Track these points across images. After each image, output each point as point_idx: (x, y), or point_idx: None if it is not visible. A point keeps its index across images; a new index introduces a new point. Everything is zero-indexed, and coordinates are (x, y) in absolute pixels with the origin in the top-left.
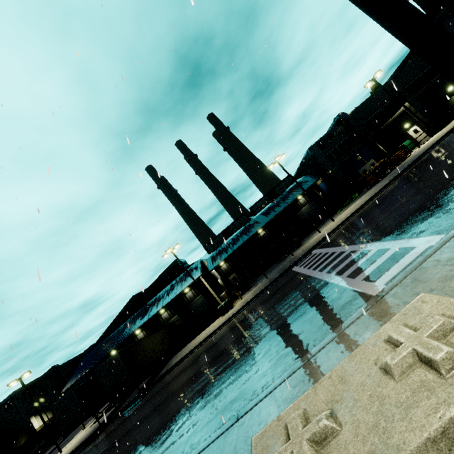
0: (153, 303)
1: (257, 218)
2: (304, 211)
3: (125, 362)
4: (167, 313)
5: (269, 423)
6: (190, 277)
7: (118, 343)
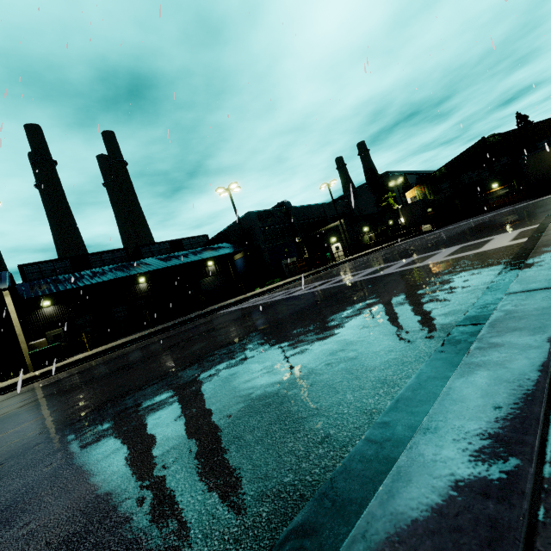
0: None
1: (147, 260)
2: (209, 282)
3: None
4: None
5: None
6: None
7: None
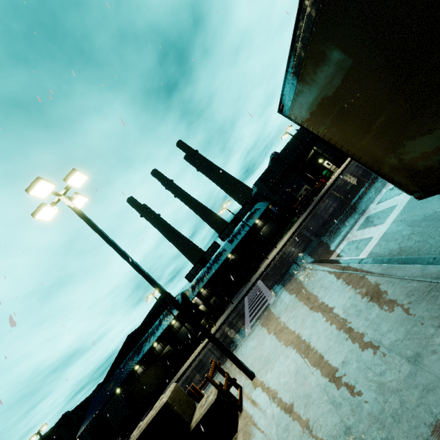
0: (146, 340)
1: (224, 245)
2: (263, 232)
3: (126, 399)
4: (160, 346)
5: None
6: (173, 311)
7: (120, 382)
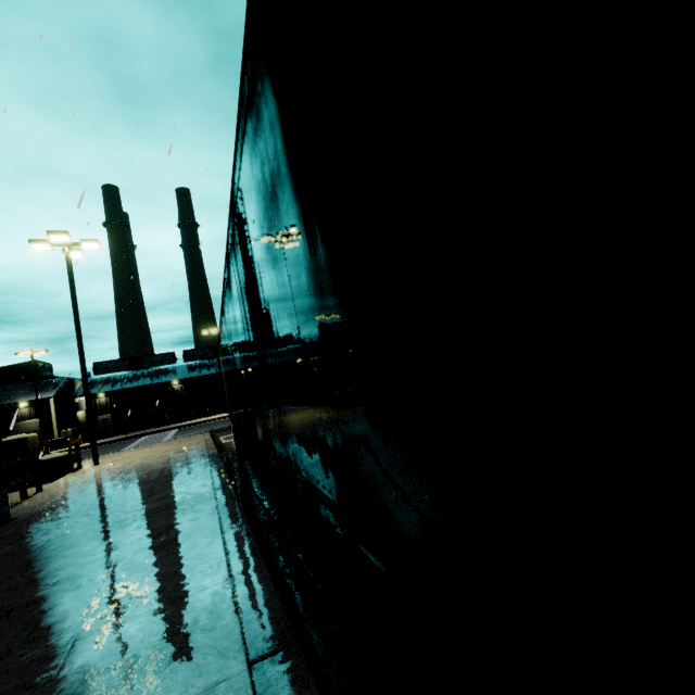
0: None
1: (180, 367)
2: None
3: None
4: None
5: None
6: (39, 391)
7: None
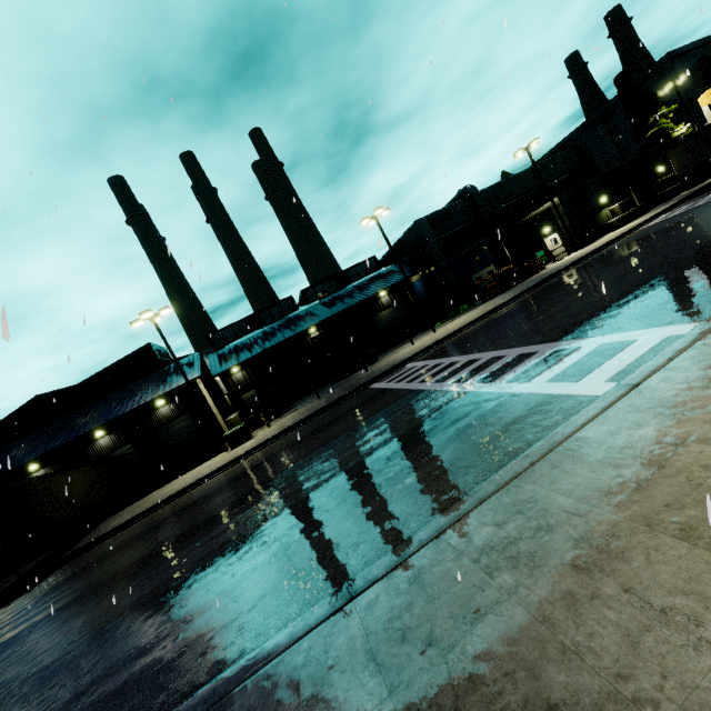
0: (84, 415)
1: (312, 308)
2: (384, 317)
3: None
4: (109, 439)
5: (462, 594)
6: (176, 377)
7: None
